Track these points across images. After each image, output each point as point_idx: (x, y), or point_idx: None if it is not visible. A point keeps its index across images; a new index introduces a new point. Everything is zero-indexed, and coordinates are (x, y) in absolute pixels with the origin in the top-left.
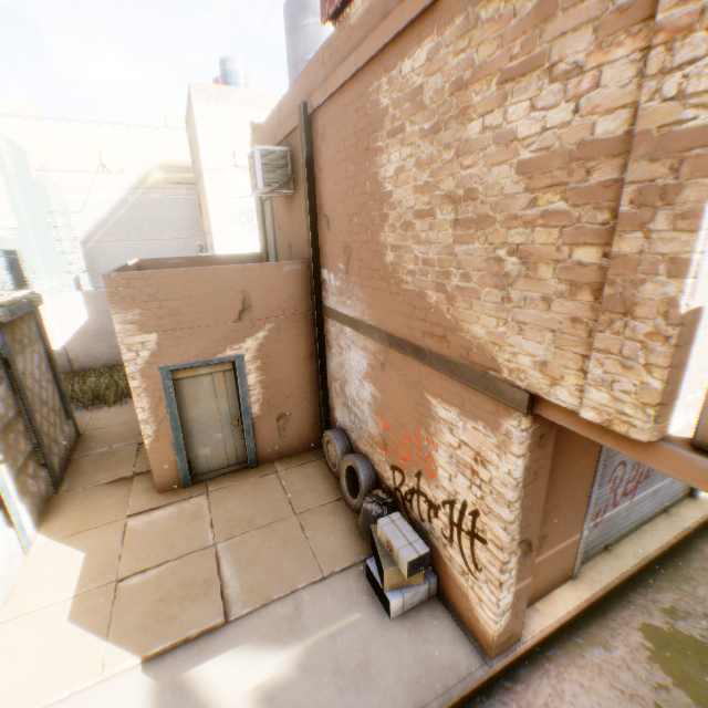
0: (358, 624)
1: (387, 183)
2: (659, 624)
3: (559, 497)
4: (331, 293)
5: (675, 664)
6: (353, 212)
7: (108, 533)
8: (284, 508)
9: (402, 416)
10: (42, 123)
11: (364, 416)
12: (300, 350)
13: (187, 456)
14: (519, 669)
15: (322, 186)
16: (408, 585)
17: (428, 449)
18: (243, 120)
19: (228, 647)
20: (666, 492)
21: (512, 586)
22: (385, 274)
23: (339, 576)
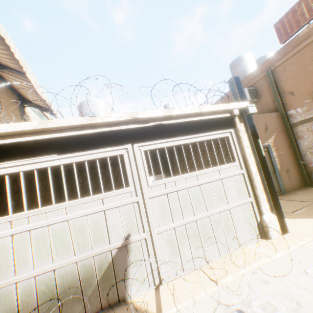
0: None
1: None
2: None
3: None
4: (298, 115)
5: None
6: None
7: None
8: None
9: None
10: None
11: None
12: (285, 143)
13: None
14: None
15: (284, 85)
16: None
17: None
18: None
19: None
20: None
21: None
22: None
23: None
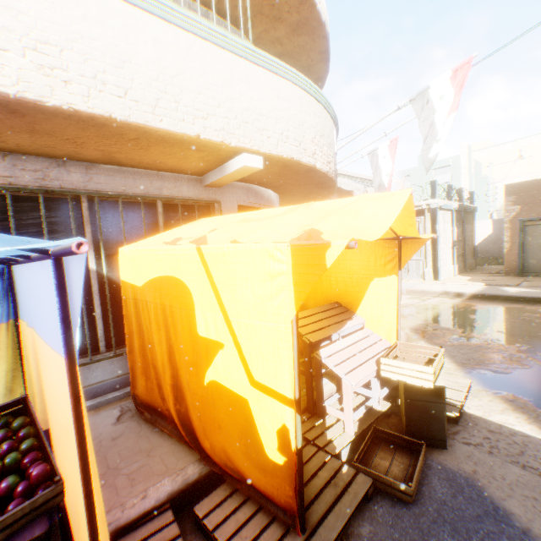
0: None
1: None
2: None
3: None
4: None
5: None
6: None
7: (480, 277)
8: None
9: None
10: (491, 148)
11: None
12: None
13: (521, 262)
14: None
15: None
16: None
17: None
18: None
19: (513, 288)
20: None
21: None
22: None
23: None
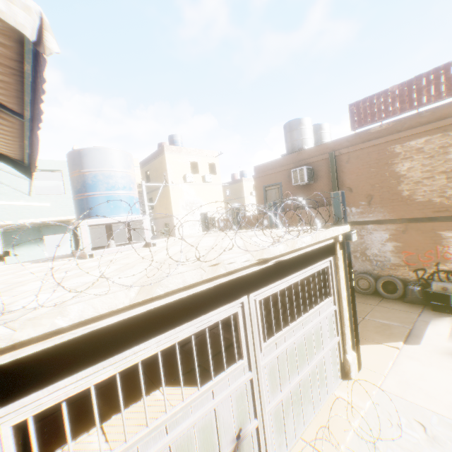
0: (450, 319)
1: (401, 172)
2: None
3: None
4: (352, 215)
5: None
6: (374, 183)
7: None
8: (367, 305)
9: (420, 246)
10: None
11: (386, 258)
12: None
13: None
14: None
15: (345, 177)
16: None
17: (441, 251)
18: (187, 160)
19: (422, 334)
20: None
21: None
22: (402, 199)
23: (422, 313)
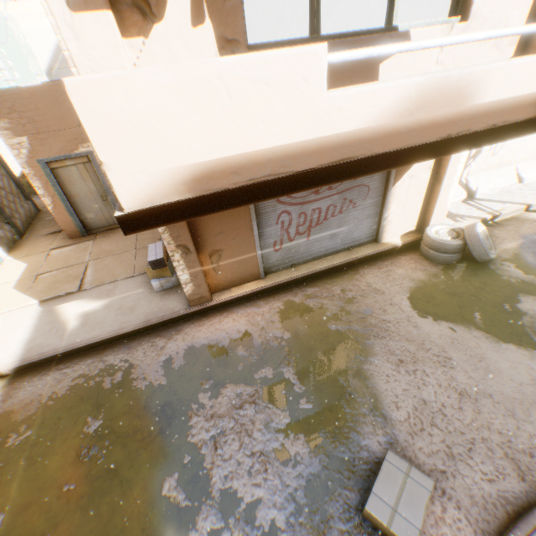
0: (139, 294)
1: None
2: (296, 300)
3: (222, 227)
4: None
5: (288, 315)
6: None
7: (40, 256)
8: (132, 246)
9: None
10: None
11: None
12: None
13: (80, 218)
14: (208, 314)
15: None
16: (163, 277)
17: None
18: None
19: (77, 299)
20: (349, 237)
21: (186, 271)
22: None
23: (142, 276)
